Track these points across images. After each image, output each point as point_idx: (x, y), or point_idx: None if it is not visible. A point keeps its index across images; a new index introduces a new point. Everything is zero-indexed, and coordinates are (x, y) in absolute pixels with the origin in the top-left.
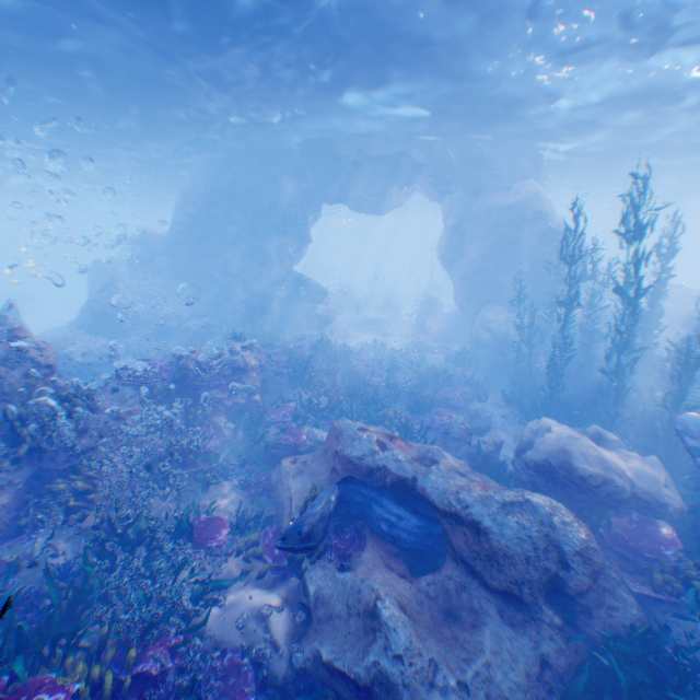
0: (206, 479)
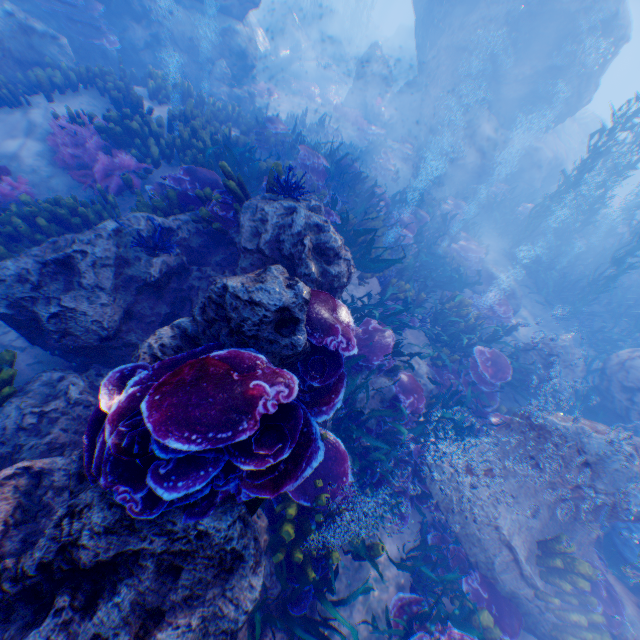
0: (376, 556)
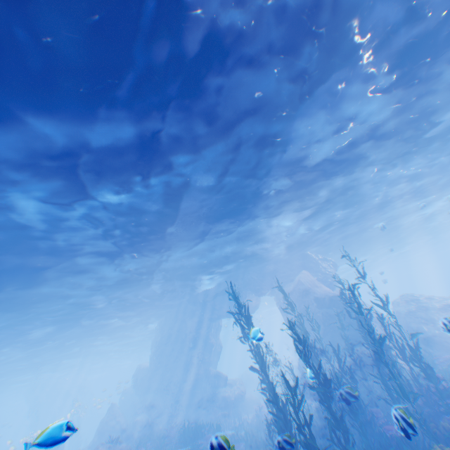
0: None
